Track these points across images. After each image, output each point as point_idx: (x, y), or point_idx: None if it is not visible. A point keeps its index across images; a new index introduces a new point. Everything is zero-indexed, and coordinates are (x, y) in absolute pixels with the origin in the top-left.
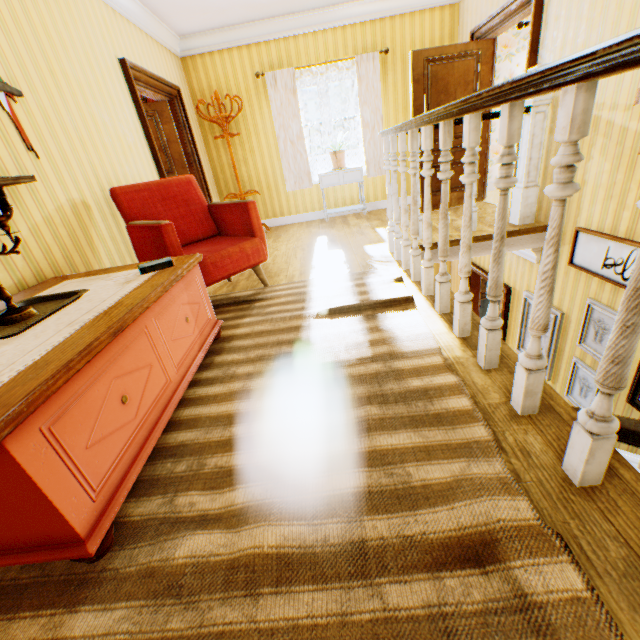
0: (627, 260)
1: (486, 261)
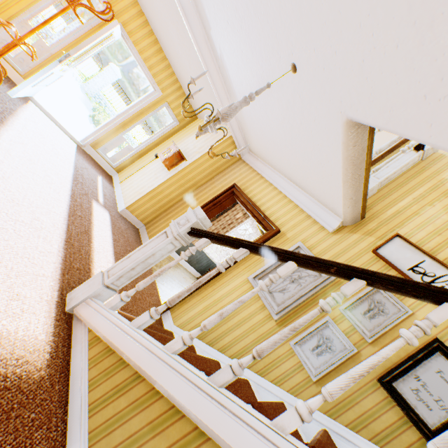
0: (440, 277)
1: (263, 200)
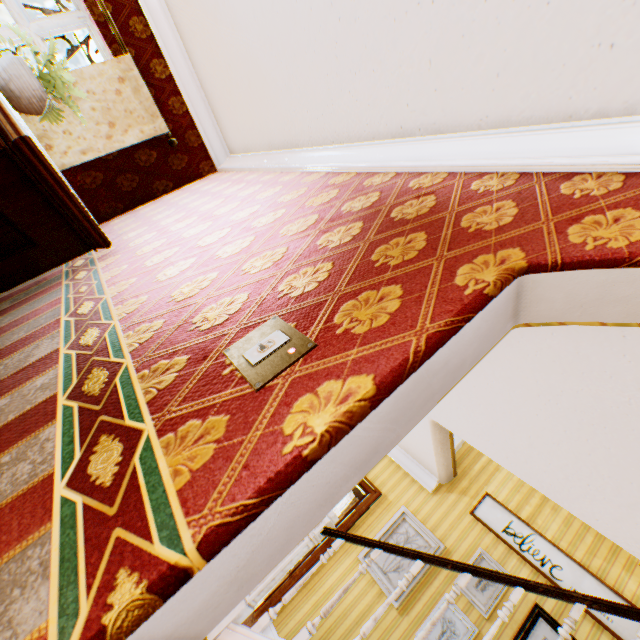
0: (527, 537)
1: None
